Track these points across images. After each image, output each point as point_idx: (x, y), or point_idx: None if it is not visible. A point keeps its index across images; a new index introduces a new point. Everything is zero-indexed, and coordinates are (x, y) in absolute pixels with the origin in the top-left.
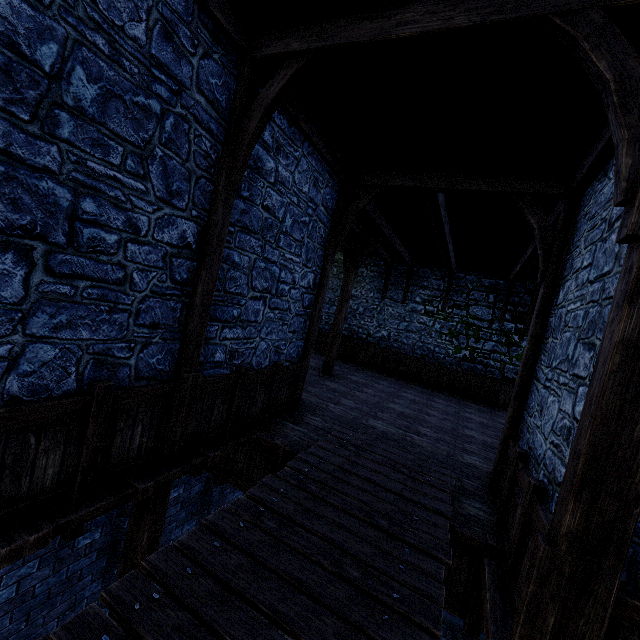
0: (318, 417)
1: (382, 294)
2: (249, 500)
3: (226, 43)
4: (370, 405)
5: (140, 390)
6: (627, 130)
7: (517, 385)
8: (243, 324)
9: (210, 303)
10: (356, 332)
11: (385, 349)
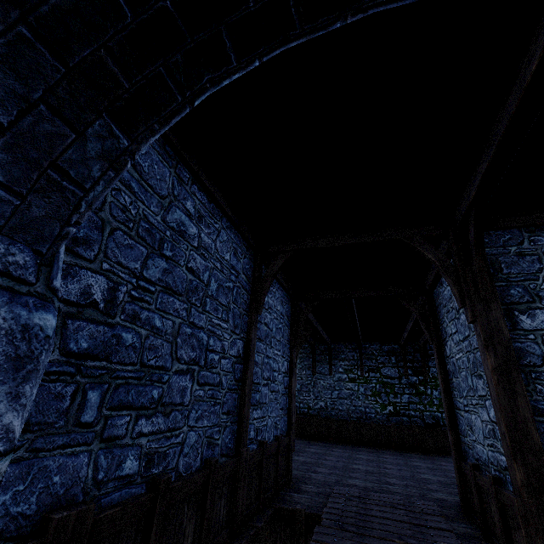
0: (310, 485)
1: (312, 370)
2: (318, 543)
3: (250, 249)
4: (340, 469)
5: (225, 464)
6: (450, 279)
7: (447, 417)
8: (260, 406)
9: (251, 392)
10: (298, 407)
11: (326, 418)
